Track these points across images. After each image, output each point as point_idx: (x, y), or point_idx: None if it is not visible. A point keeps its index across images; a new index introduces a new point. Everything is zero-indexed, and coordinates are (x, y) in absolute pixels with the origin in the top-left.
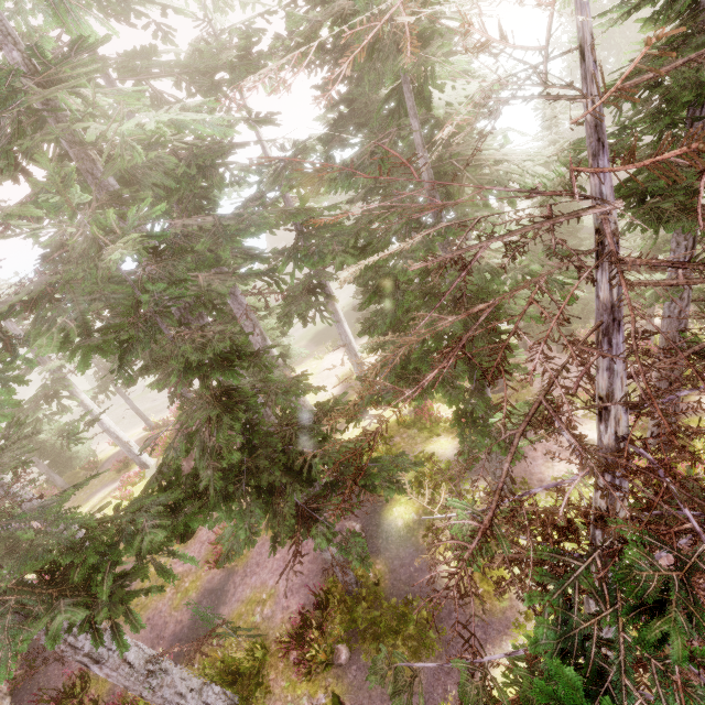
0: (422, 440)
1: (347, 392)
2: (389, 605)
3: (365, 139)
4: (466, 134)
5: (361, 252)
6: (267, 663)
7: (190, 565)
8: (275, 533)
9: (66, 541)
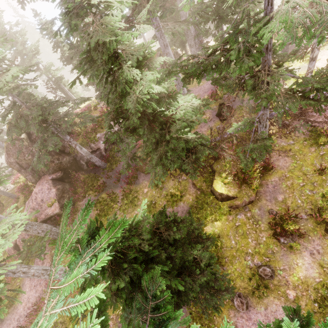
0: None
1: None
2: None
3: None
4: None
5: None
6: None
7: None
8: (219, 42)
9: None
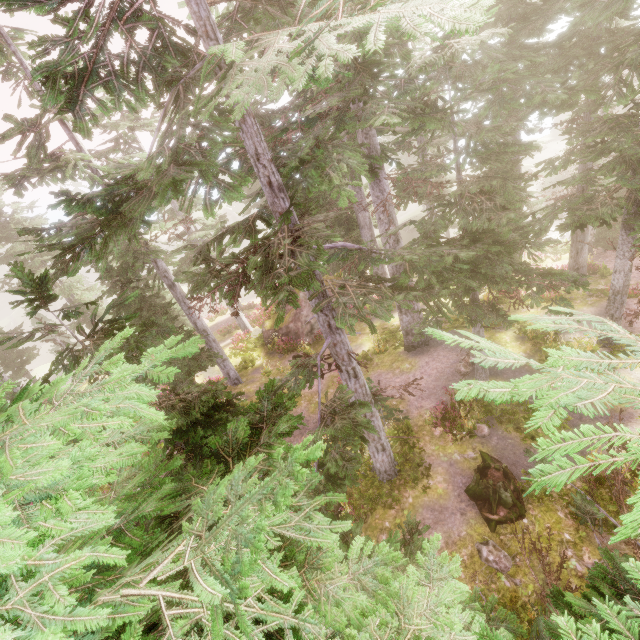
0: (511, 310)
1: (524, 219)
2: (517, 404)
3: (522, 23)
4: (625, 16)
5: (572, 91)
6: (413, 438)
7: (315, 388)
8: (469, 315)
9: (404, 252)
